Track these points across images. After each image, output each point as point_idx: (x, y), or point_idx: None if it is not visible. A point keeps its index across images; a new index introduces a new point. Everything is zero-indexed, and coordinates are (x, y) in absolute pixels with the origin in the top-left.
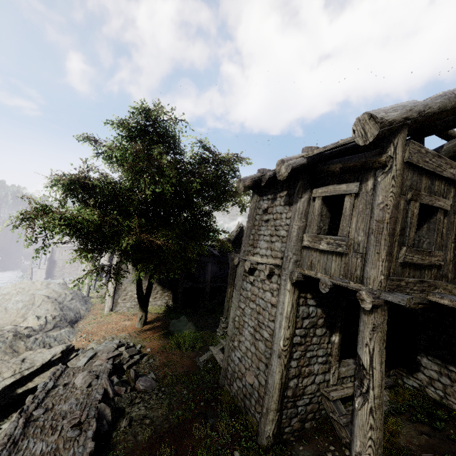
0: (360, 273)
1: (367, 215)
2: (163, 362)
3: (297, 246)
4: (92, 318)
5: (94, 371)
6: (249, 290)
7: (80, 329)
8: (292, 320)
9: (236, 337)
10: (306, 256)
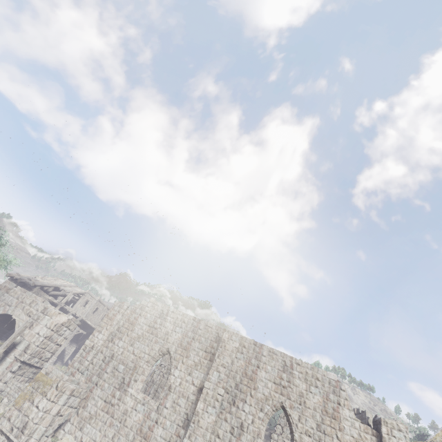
0: None
1: None
2: None
3: None
4: None
5: None
6: None
7: None
8: None
9: None
10: None
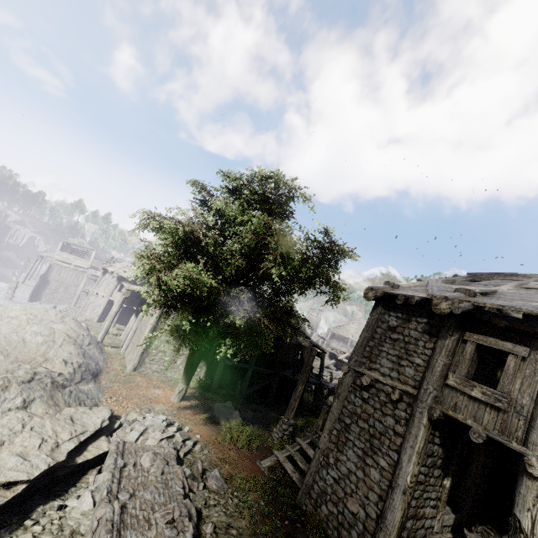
0: (521, 436)
1: (535, 382)
2: (219, 456)
3: (439, 382)
4: (114, 374)
5: (157, 453)
6: (359, 406)
7: (105, 387)
8: (422, 457)
9: (332, 453)
10: (448, 395)
